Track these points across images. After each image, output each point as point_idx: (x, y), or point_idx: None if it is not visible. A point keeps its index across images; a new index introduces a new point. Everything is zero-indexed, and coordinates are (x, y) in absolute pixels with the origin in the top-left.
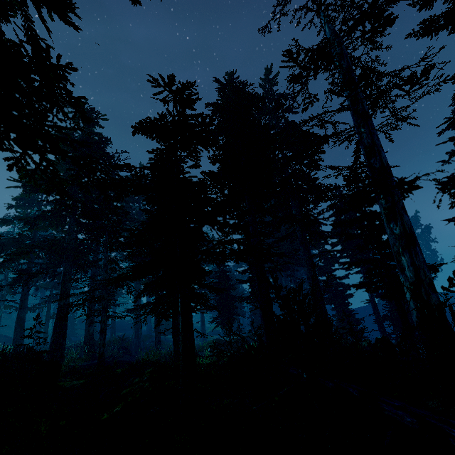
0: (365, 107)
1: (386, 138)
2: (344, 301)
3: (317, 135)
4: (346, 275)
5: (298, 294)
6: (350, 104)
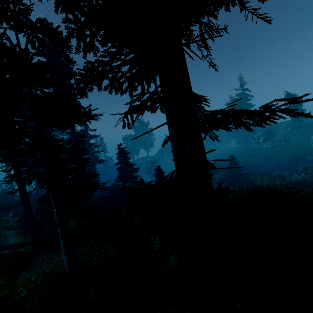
0: None
1: None
2: None
3: None
4: None
5: None
6: None
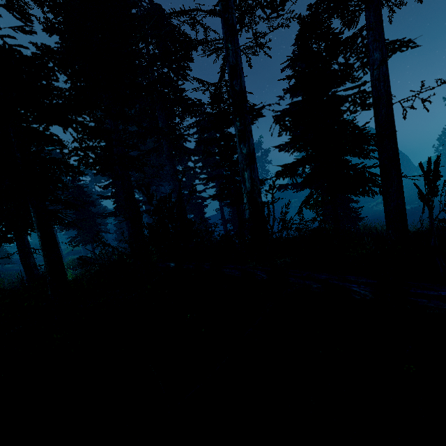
0: (234, 20)
1: (247, 61)
2: (201, 210)
3: (189, 36)
4: (204, 189)
5: (168, 202)
6: (222, 9)
